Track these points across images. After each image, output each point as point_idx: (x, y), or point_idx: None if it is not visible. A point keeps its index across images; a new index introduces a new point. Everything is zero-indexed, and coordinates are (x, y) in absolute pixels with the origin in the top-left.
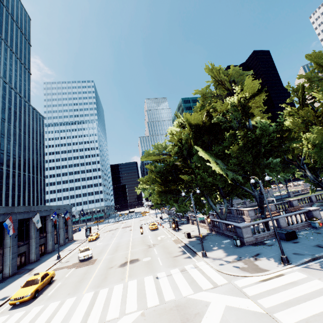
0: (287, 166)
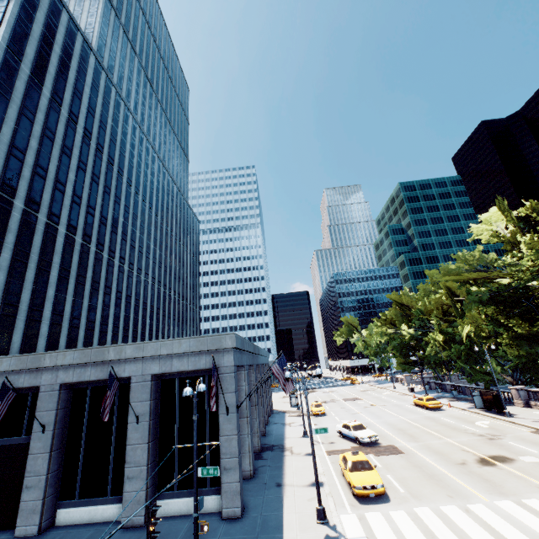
0: None
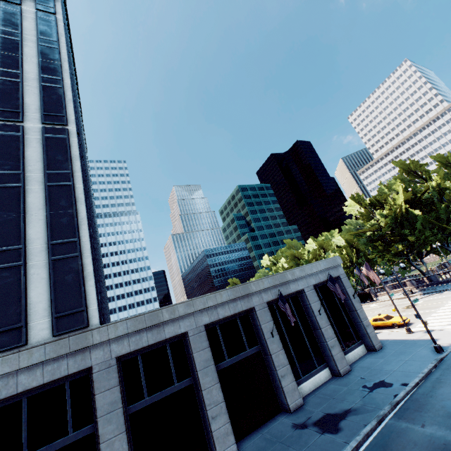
0: None
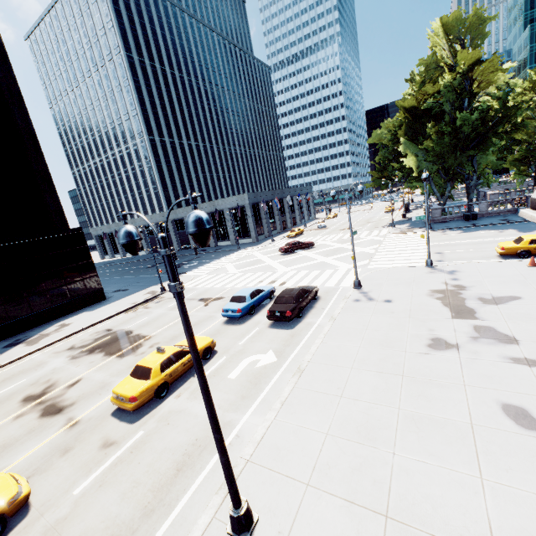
0: None
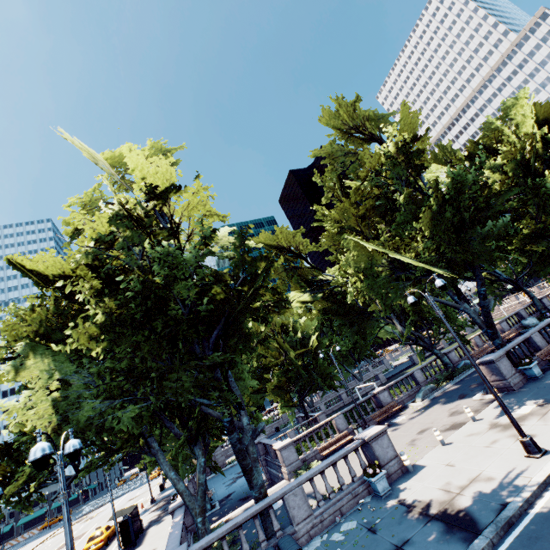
0: (367, 318)
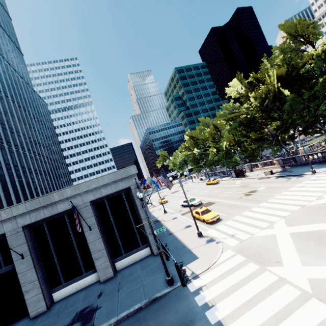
0: None
